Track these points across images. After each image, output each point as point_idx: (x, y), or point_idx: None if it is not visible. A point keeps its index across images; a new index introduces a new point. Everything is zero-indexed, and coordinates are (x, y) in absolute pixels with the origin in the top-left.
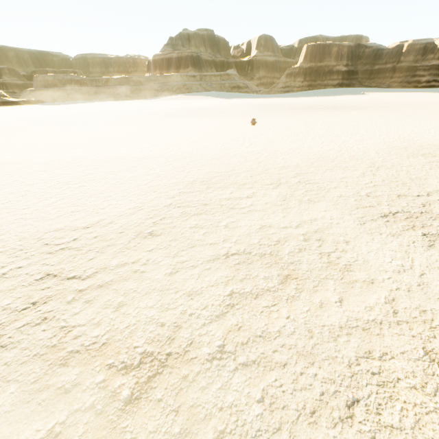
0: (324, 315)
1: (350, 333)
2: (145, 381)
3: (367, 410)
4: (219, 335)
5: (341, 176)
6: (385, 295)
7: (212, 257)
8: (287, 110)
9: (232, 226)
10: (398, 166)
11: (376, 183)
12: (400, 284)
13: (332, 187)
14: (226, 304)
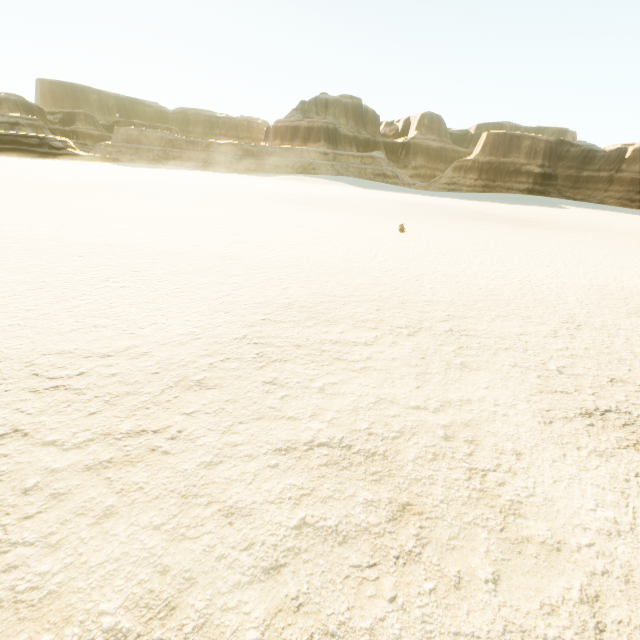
0: (462, 609)
1: None
2: None
3: None
4: (258, 615)
5: (518, 331)
6: (580, 584)
7: (286, 444)
8: (448, 215)
9: (330, 391)
10: (613, 327)
11: (576, 351)
12: (611, 562)
13: (502, 347)
14: (286, 546)
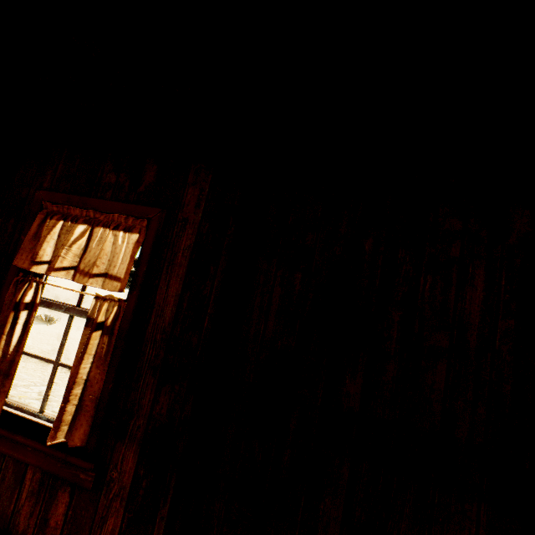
0: None
1: None
2: None
3: None
4: None
5: None
6: None
7: None
8: None
9: None
10: None
11: None
12: None
13: None
14: None
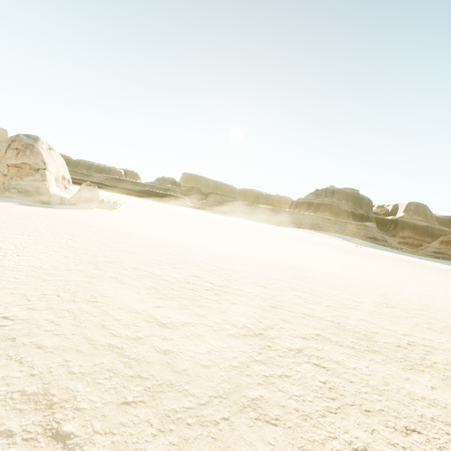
0: (407, 384)
1: (433, 405)
2: (243, 334)
3: (427, 441)
4: (300, 344)
5: None
6: None
7: (308, 314)
8: (433, 270)
9: (332, 308)
10: None
11: None
12: None
13: None
14: (311, 336)
